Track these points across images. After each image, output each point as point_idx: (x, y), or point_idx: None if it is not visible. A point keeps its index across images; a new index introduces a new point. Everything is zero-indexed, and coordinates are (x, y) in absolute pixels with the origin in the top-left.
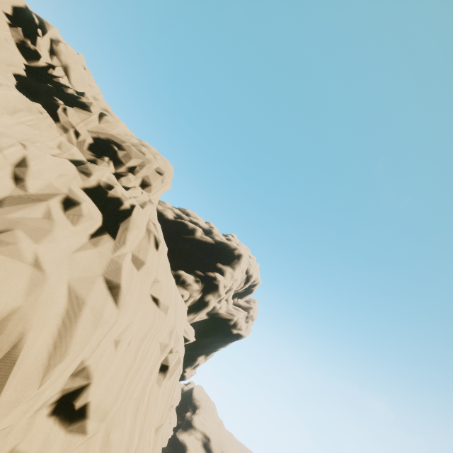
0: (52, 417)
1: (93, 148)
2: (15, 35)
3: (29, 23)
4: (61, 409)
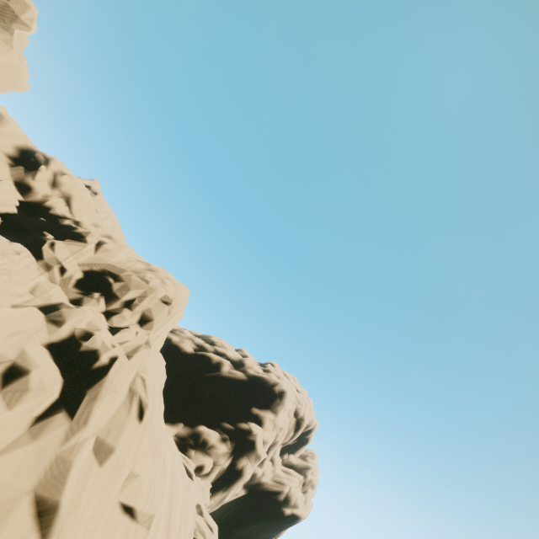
0: None
1: (82, 284)
2: (15, 174)
3: (33, 161)
4: None
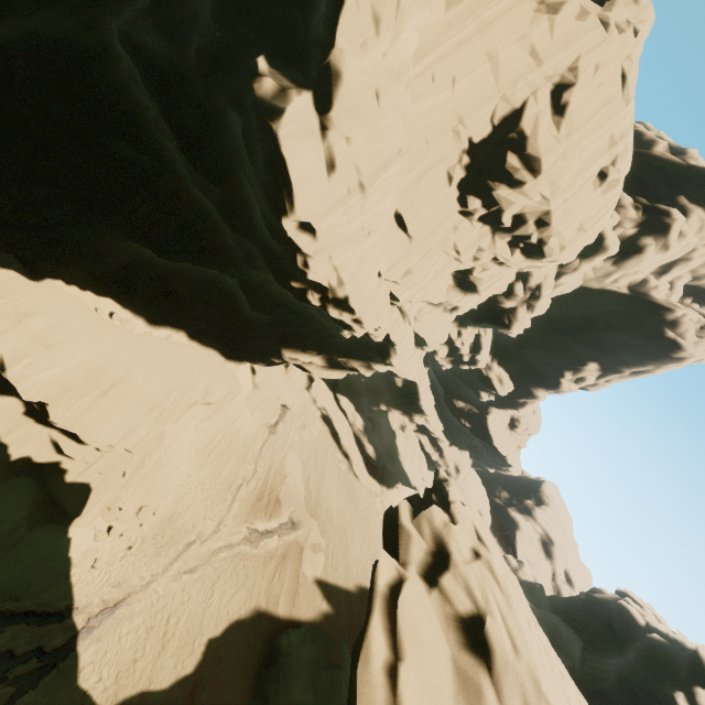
0: (550, 97)
1: None
2: None
3: None
4: (554, 97)
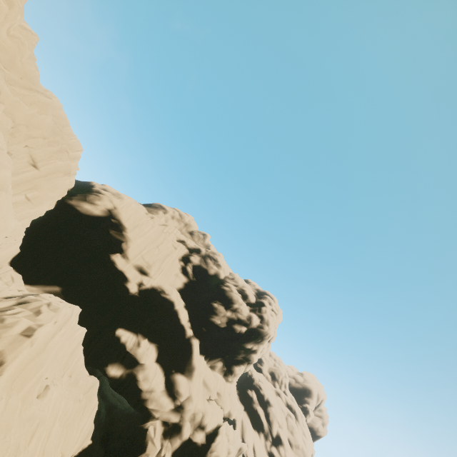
0: None
1: (272, 379)
2: None
3: None
4: None
